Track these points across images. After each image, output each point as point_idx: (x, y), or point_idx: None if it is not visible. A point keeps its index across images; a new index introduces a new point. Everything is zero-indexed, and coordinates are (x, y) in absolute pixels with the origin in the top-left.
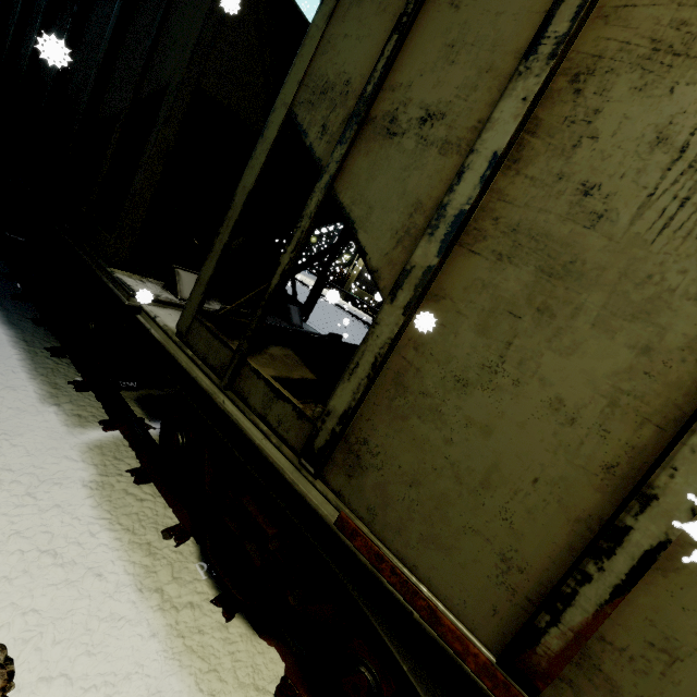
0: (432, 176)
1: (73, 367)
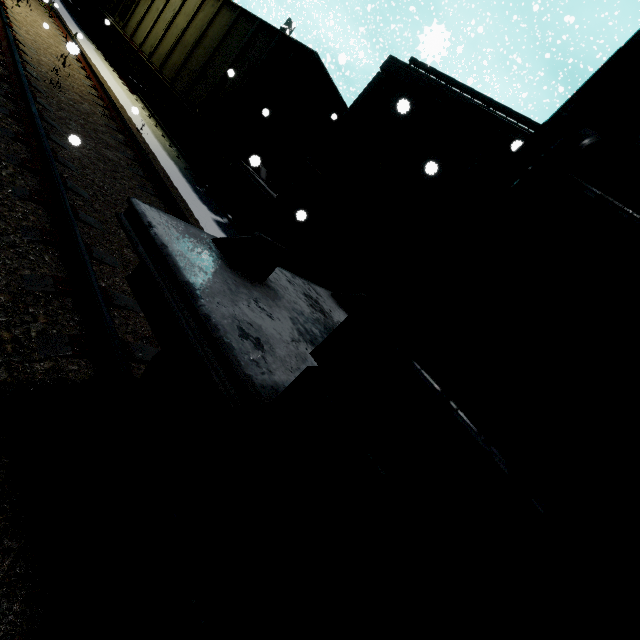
0: None
1: (95, 43)
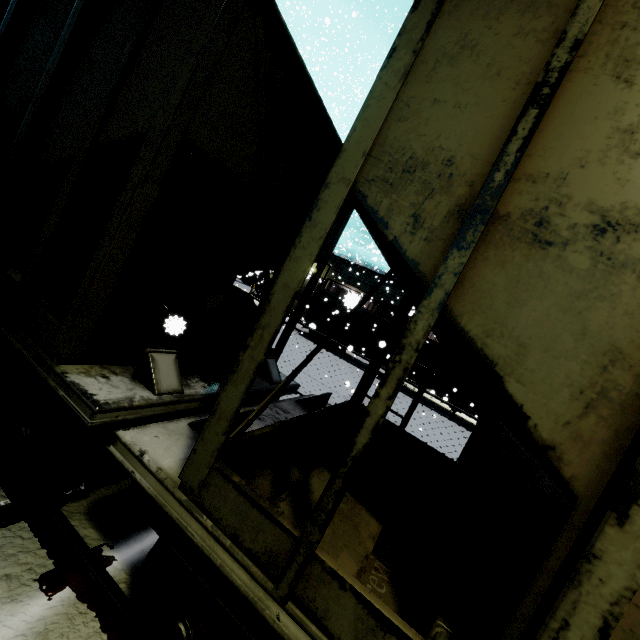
0: (635, 314)
1: None
